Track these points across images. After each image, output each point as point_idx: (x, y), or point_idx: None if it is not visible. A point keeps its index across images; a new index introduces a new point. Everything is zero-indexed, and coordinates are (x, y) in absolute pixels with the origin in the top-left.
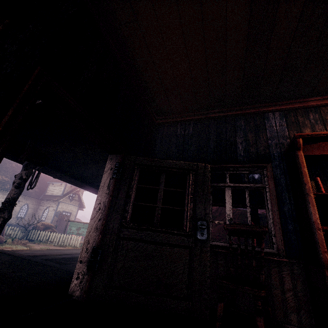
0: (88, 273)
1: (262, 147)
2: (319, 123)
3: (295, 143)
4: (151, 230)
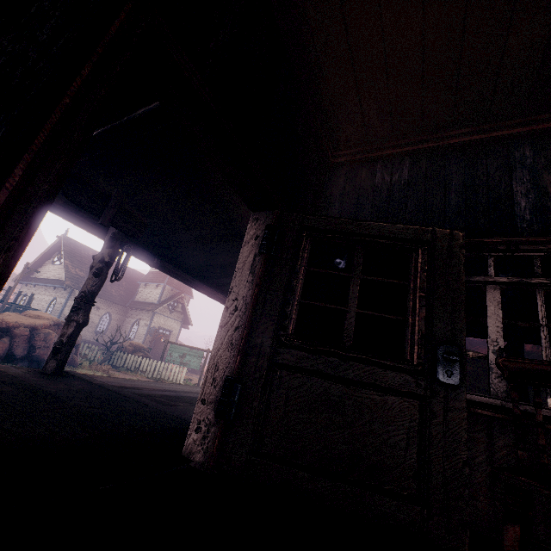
0: (217, 423)
1: None
2: None
3: None
4: (337, 355)
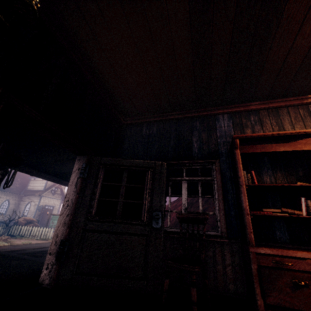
0: (56, 263)
1: (213, 145)
2: (258, 124)
3: (233, 143)
4: (113, 222)
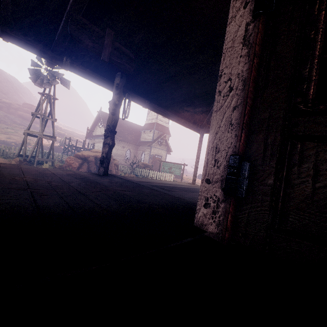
0: (227, 200)
1: None
2: None
3: None
4: None
